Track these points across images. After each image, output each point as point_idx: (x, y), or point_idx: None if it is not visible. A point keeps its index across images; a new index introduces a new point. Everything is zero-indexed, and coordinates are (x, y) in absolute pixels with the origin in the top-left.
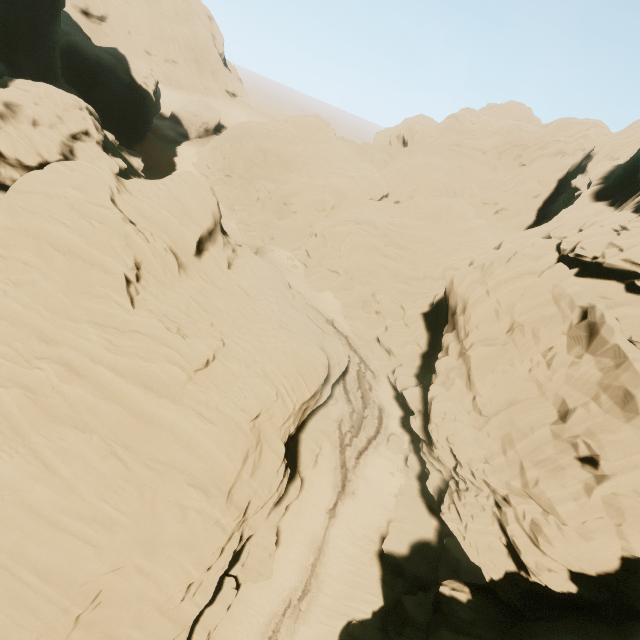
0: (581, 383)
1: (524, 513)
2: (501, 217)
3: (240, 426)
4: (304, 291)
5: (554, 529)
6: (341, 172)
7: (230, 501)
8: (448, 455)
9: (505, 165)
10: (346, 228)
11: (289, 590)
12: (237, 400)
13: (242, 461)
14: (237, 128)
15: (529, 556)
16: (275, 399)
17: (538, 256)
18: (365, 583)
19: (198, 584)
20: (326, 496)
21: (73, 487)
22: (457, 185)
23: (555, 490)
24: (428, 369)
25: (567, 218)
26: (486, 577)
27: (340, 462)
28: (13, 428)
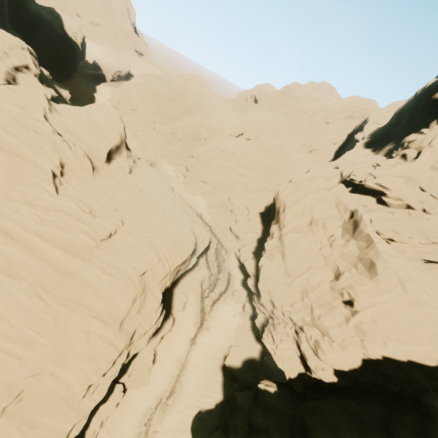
0: (348, 257)
1: (311, 336)
2: (313, 155)
3: (131, 279)
4: (183, 194)
5: (327, 344)
6: (212, 115)
7: (121, 329)
8: (269, 302)
9: (317, 122)
10: (213, 153)
11: (161, 392)
12: (130, 261)
13: (131, 302)
14: (142, 77)
15: (312, 362)
16: (157, 262)
17: (329, 178)
18: (212, 386)
19: (96, 386)
20: (189, 330)
21: (5, 317)
22: (287, 132)
23: (329, 321)
24: (261, 249)
25: (348, 157)
26: (287, 377)
27: (200, 308)
28: None
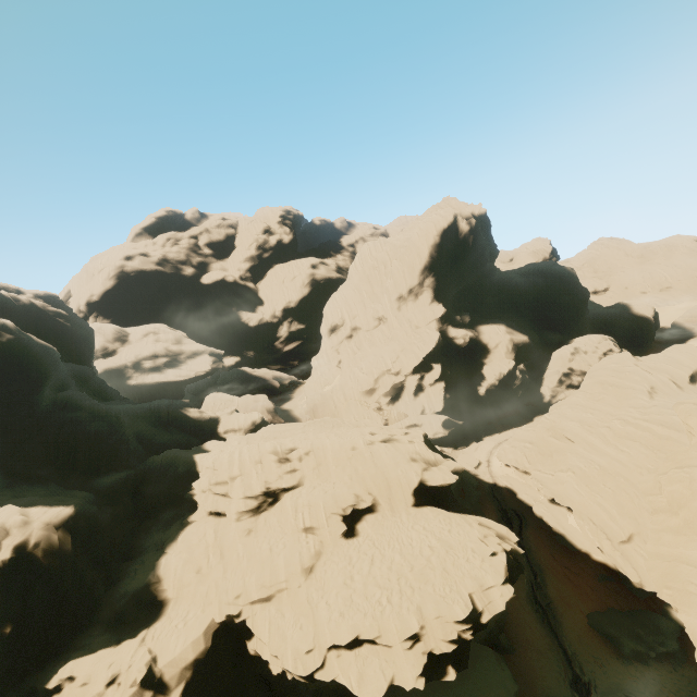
0: None
1: None
2: None
3: None
4: None
5: None
6: None
7: None
8: None
9: None
10: None
11: None
12: None
13: None
14: None
15: None
16: None
17: None
18: None
19: None
20: None
21: (633, 457)
22: None
23: None
24: None
25: None
26: None
27: None
28: (606, 439)
